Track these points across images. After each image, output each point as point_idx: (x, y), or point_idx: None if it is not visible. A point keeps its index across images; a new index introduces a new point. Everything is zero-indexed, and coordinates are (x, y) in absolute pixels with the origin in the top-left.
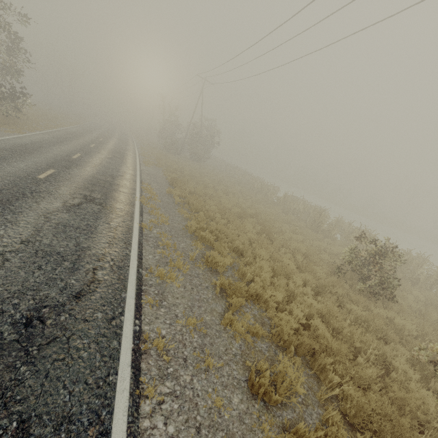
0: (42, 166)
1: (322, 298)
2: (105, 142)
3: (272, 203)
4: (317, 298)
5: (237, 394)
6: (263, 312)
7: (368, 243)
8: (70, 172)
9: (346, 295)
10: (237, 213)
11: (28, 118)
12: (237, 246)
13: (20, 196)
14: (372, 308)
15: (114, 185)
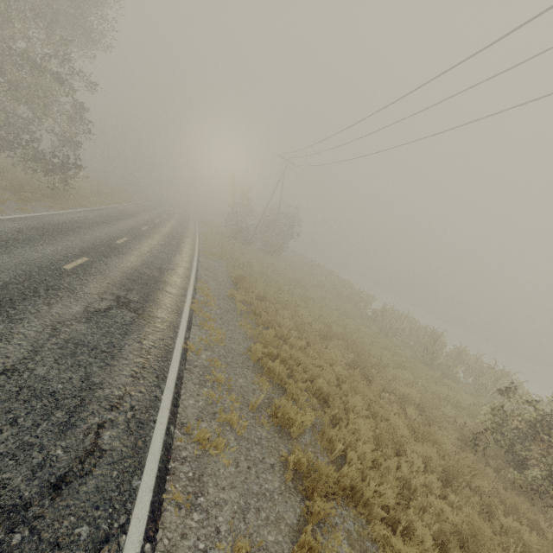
0: (74, 252)
1: (456, 496)
2: (161, 225)
3: (365, 317)
4: (449, 497)
5: None
6: (362, 525)
7: (520, 402)
8: (107, 262)
9: (492, 491)
10: (319, 330)
11: (77, 191)
12: (320, 387)
13: (29, 293)
14: (542, 526)
15: (160, 283)
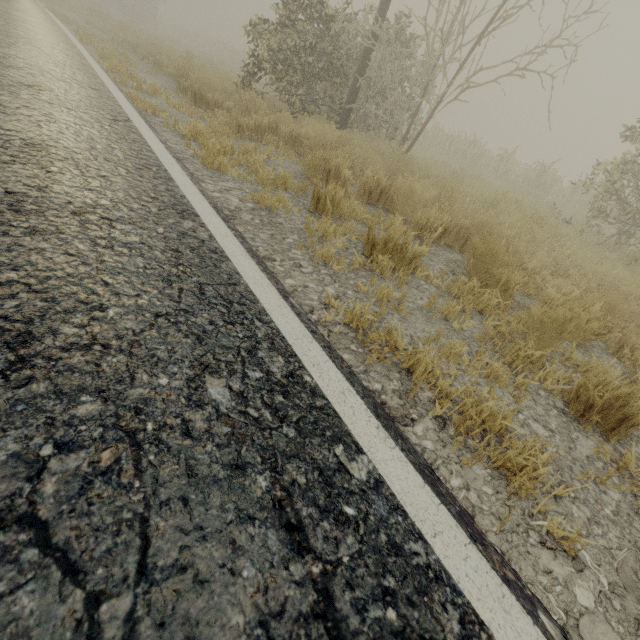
0: None
1: None
2: None
3: None
4: None
5: (145, 66)
6: None
7: None
8: None
9: None
10: None
11: None
12: None
13: None
14: None
15: None
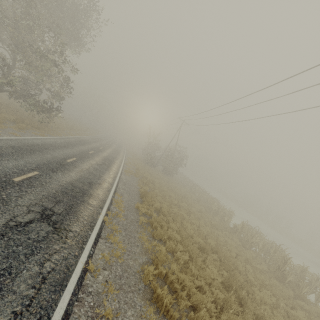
0: (30, 167)
1: None
2: (103, 150)
3: (228, 229)
4: None
5: None
6: None
7: None
8: (52, 176)
9: None
10: (198, 242)
11: (58, 126)
12: None
13: None
14: None
15: (86, 195)
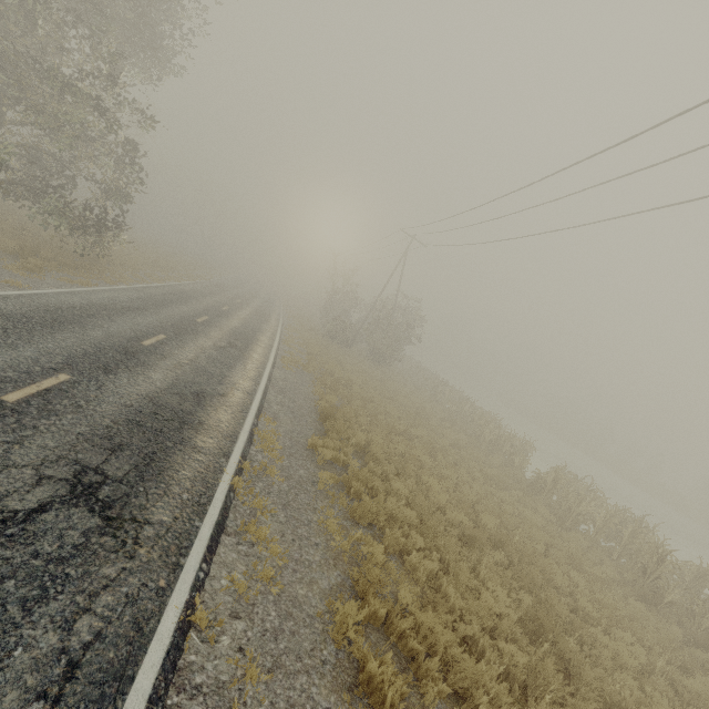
0: (49, 364)
1: None
2: (230, 314)
3: (524, 485)
4: None
5: None
6: None
7: None
8: (103, 384)
9: None
10: (458, 524)
11: (123, 261)
12: None
13: None
14: None
15: (189, 426)
